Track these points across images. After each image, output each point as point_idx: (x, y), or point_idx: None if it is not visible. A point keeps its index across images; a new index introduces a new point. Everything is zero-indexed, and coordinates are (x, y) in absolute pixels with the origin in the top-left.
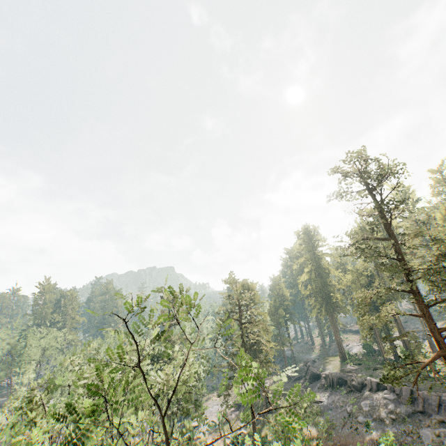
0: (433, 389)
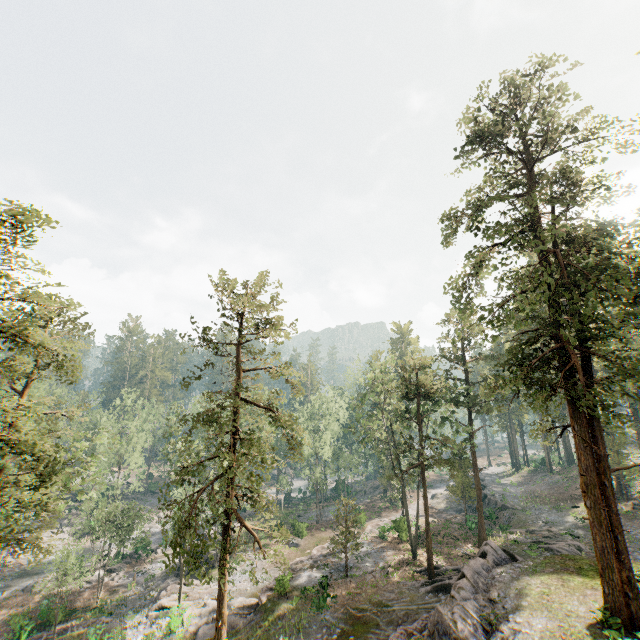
0: None
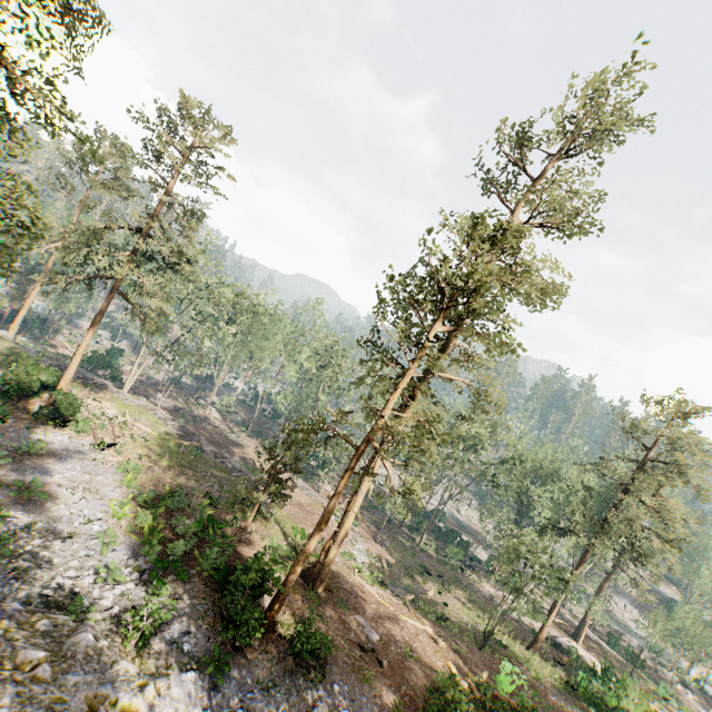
0: None
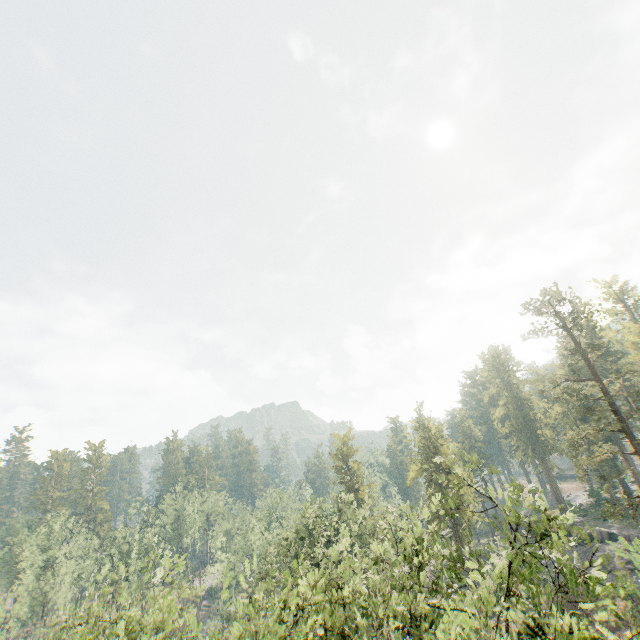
0: None
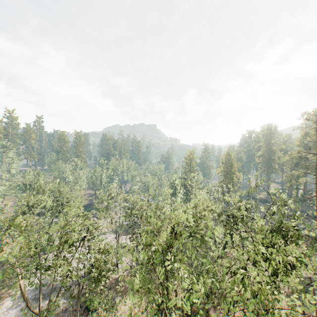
0: (308, 209)
